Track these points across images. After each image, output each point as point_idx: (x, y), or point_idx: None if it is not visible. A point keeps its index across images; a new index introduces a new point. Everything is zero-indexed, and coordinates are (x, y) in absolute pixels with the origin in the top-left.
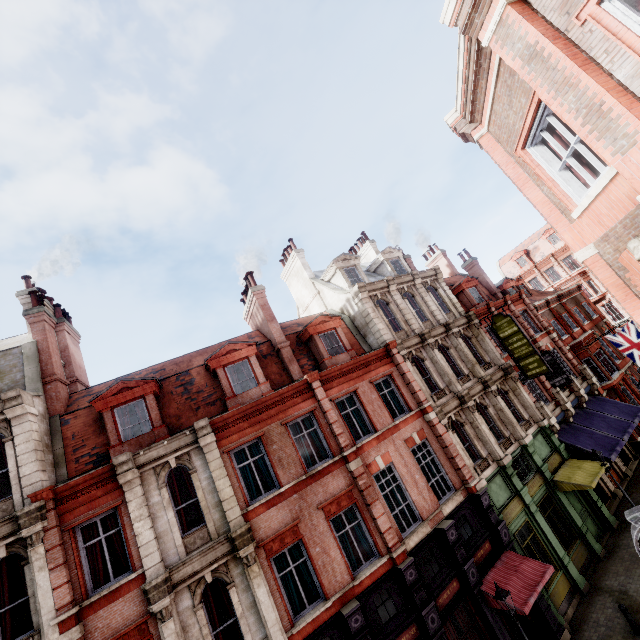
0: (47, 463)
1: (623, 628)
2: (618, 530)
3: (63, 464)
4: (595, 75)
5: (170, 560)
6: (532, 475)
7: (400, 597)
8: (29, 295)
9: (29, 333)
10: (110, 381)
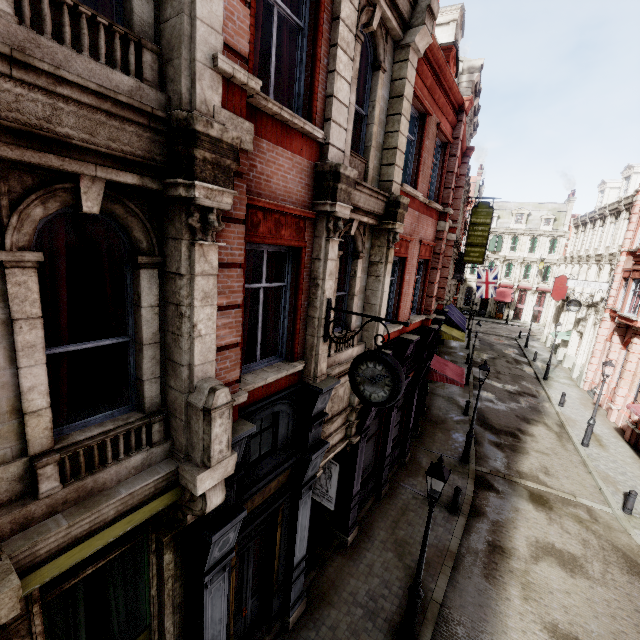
0: None
1: (456, 412)
2: None
3: None
4: None
5: None
6: None
7: (415, 349)
8: None
9: None
10: None
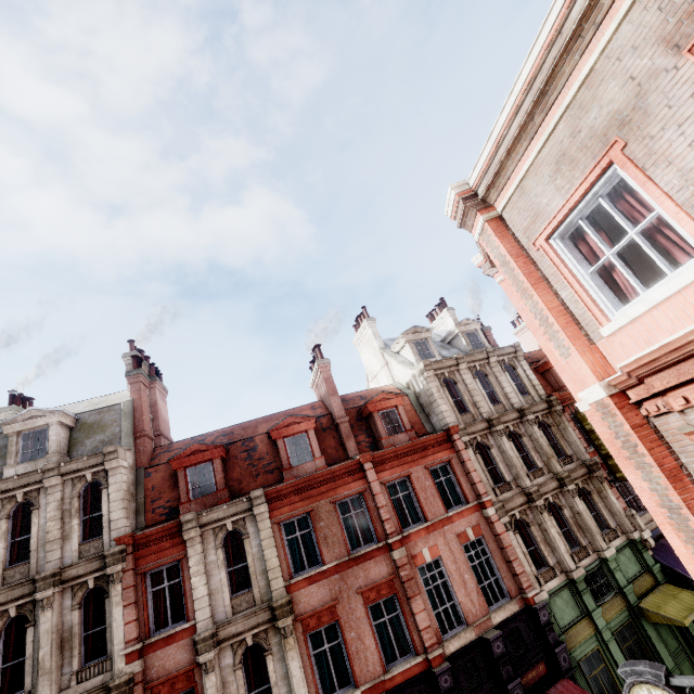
0: (131, 510)
1: None
2: None
3: (143, 512)
4: (543, 294)
5: (218, 617)
6: (610, 596)
7: None
8: (132, 357)
9: (128, 391)
10: (187, 439)
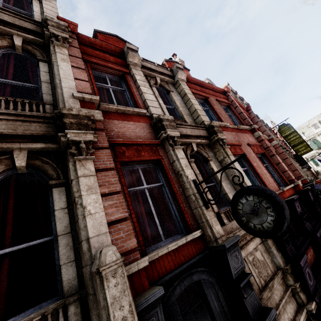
0: None
1: None
2: None
3: None
4: None
5: None
6: None
7: (307, 210)
8: None
9: None
10: None
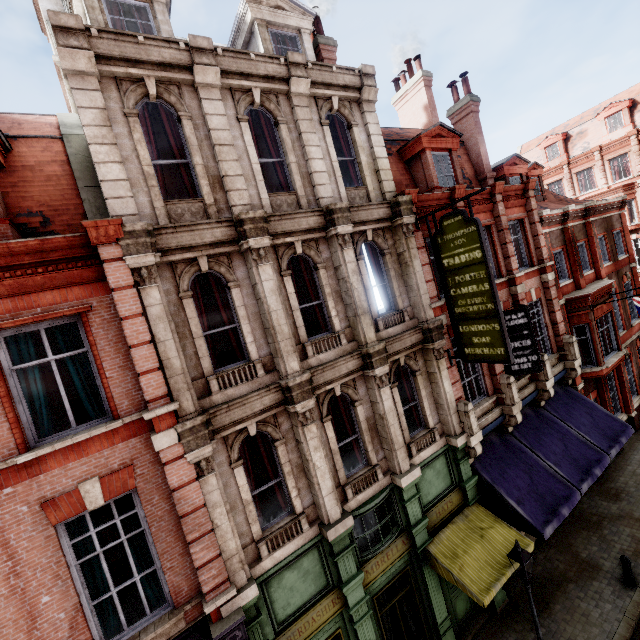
0: None
1: None
2: (501, 619)
3: None
4: None
5: None
6: (389, 543)
7: None
8: None
9: None
10: None
